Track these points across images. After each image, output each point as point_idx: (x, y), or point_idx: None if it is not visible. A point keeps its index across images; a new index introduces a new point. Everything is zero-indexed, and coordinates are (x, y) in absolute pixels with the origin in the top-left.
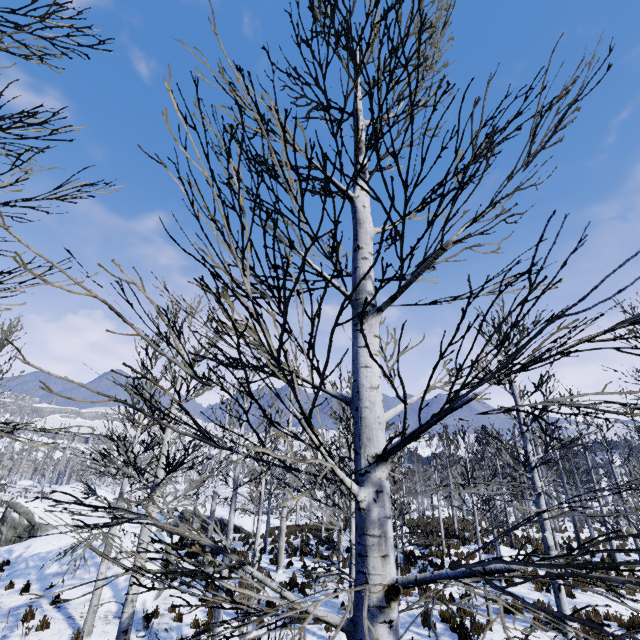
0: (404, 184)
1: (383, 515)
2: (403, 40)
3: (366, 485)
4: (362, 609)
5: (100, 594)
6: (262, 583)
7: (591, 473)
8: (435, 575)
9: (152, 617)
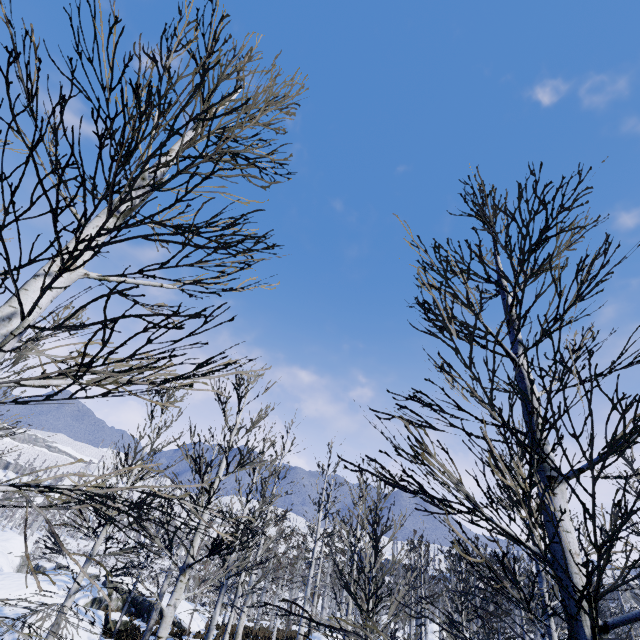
0: None
1: None
2: (557, 253)
3: None
4: None
5: None
6: None
7: None
8: None
9: None
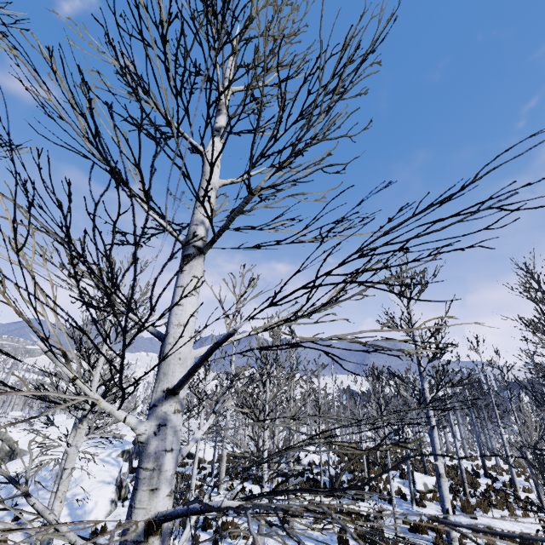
0: (167, 122)
1: (162, 448)
2: (256, 11)
3: (150, 418)
4: (122, 543)
5: None
6: (40, 515)
7: (494, 409)
8: (172, 511)
9: (98, 533)
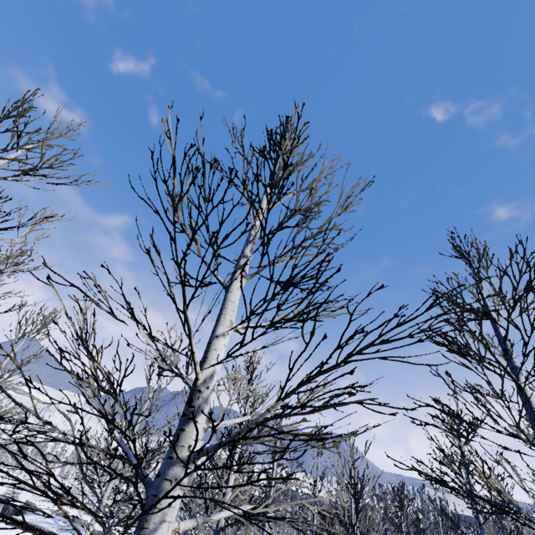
0: None
1: None
2: None
3: None
4: None
5: None
6: None
7: None
8: None
9: None
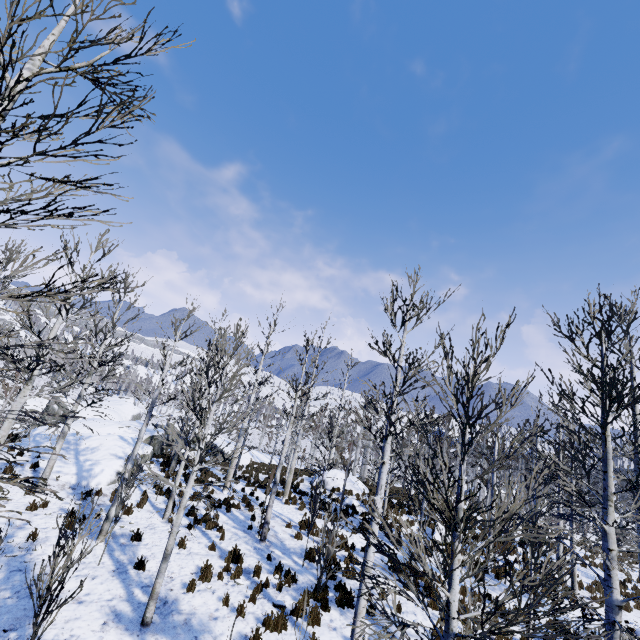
0: None
1: None
2: None
3: None
4: None
5: (53, 466)
6: None
7: (559, 478)
8: None
9: (89, 492)
